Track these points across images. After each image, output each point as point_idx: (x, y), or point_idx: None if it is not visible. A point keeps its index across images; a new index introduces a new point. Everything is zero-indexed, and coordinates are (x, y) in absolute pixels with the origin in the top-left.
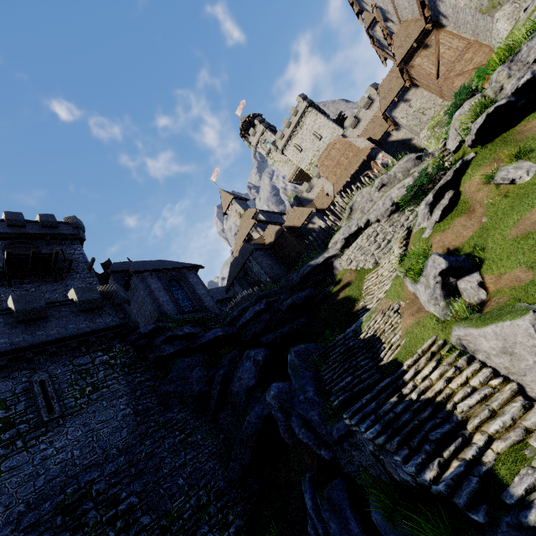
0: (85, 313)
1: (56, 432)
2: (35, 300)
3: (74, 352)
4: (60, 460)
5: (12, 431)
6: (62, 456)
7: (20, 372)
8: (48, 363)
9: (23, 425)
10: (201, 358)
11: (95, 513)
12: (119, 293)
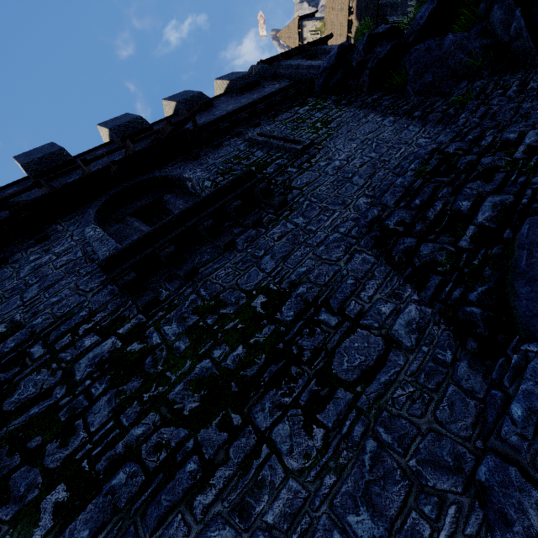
0: (247, 93)
1: (324, 153)
2: (188, 94)
3: (267, 115)
4: (359, 164)
5: (271, 167)
6: (357, 162)
7: (229, 141)
8: (249, 129)
9: (278, 161)
10: (437, 39)
11: (493, 158)
12: (265, 66)
